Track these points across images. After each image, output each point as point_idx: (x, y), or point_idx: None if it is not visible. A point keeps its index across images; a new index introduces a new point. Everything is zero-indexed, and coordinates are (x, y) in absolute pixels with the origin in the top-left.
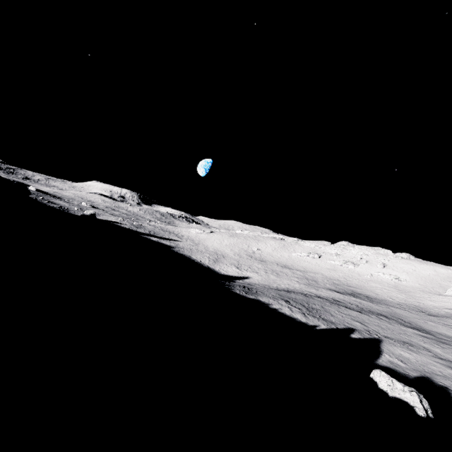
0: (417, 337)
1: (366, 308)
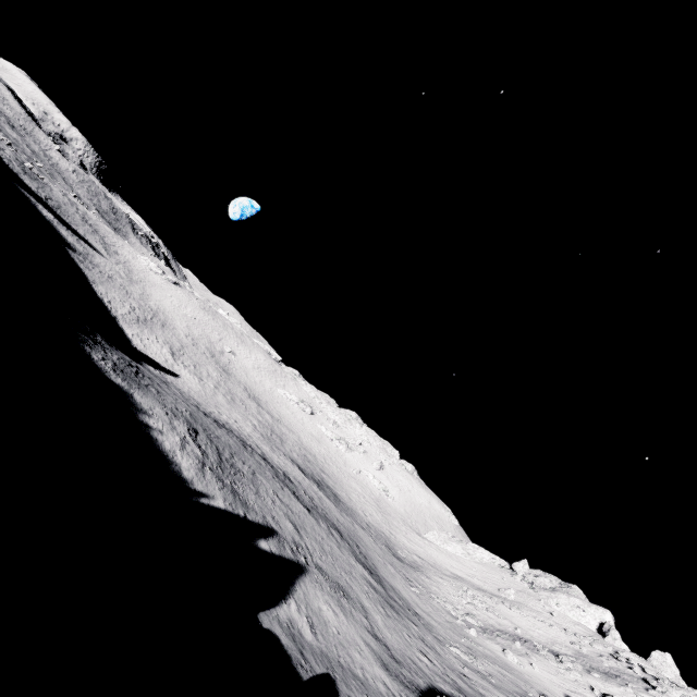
0: (363, 584)
1: (322, 510)
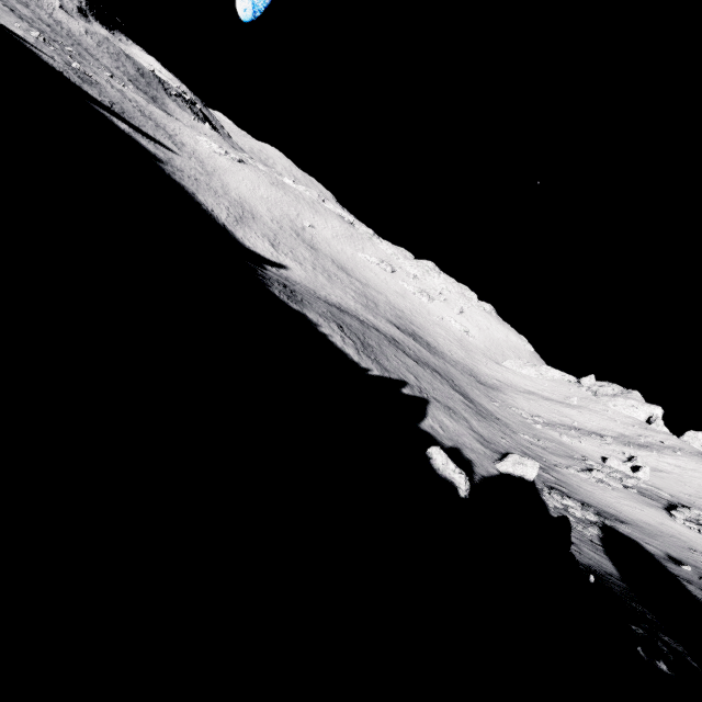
0: (461, 404)
1: (423, 359)
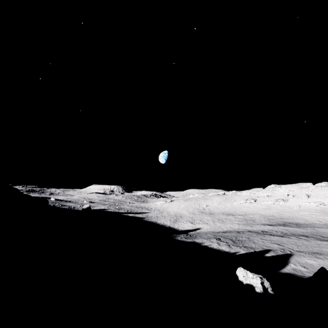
0: None
1: (289, 233)
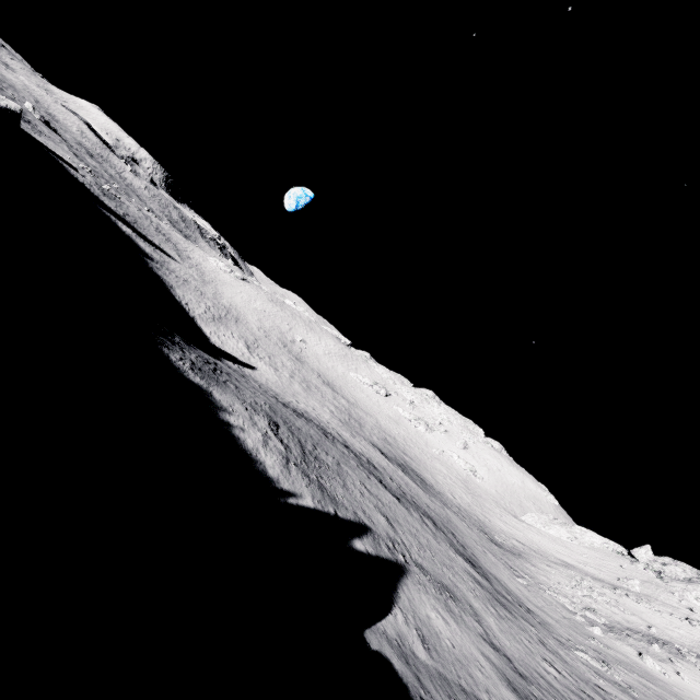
0: (467, 580)
1: (411, 497)
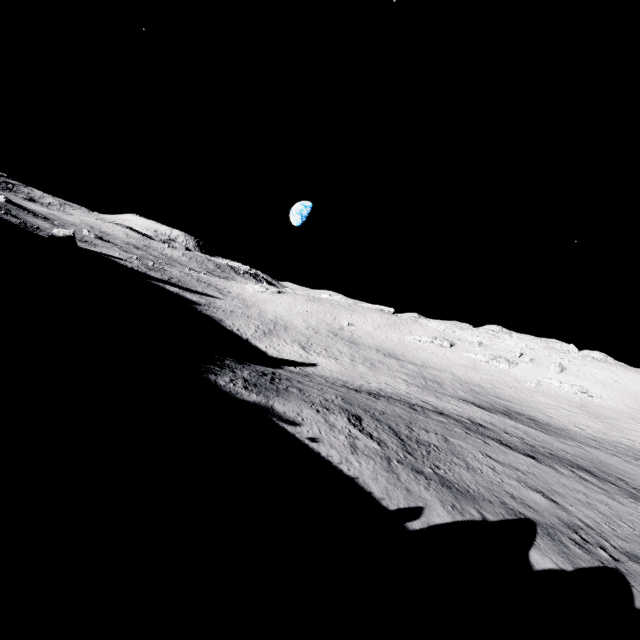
0: None
1: (542, 448)
